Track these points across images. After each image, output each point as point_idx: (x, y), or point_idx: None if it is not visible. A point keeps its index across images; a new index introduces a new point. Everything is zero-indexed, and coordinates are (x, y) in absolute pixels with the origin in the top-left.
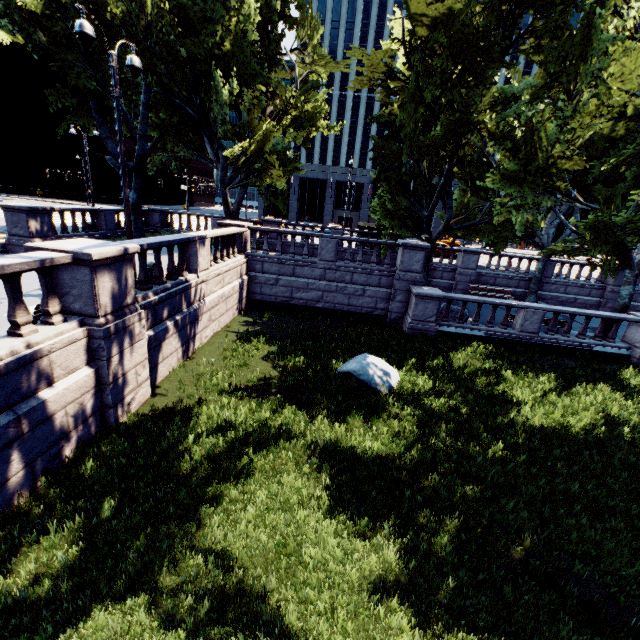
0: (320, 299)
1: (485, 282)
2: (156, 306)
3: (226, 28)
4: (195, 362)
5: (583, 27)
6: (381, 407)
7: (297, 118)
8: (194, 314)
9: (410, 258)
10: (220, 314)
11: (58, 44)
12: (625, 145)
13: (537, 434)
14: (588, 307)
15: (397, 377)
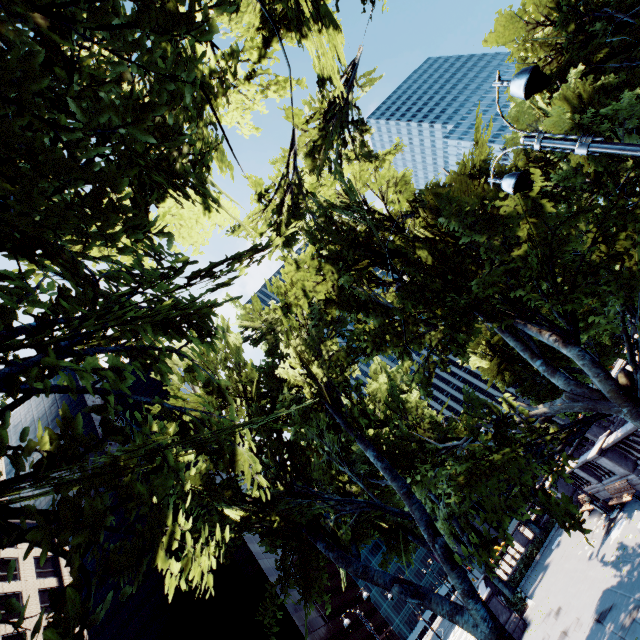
0: None
1: None
2: None
3: None
4: None
5: None
6: None
7: None
8: None
9: None
10: None
11: (383, 518)
12: None
13: None
14: None
15: None
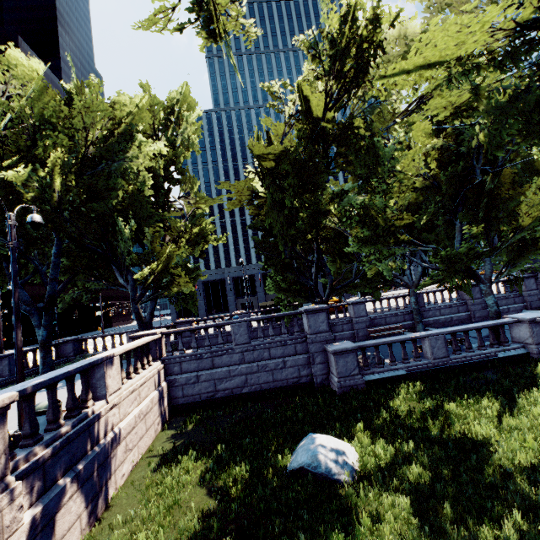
0: (245, 383)
1: (378, 324)
2: (46, 463)
3: (126, 192)
4: (107, 524)
5: (371, 147)
6: (356, 507)
7: (191, 239)
8: (104, 452)
9: (315, 321)
10: (139, 437)
11: None
12: (427, 206)
13: (539, 479)
14: (463, 321)
15: (354, 453)
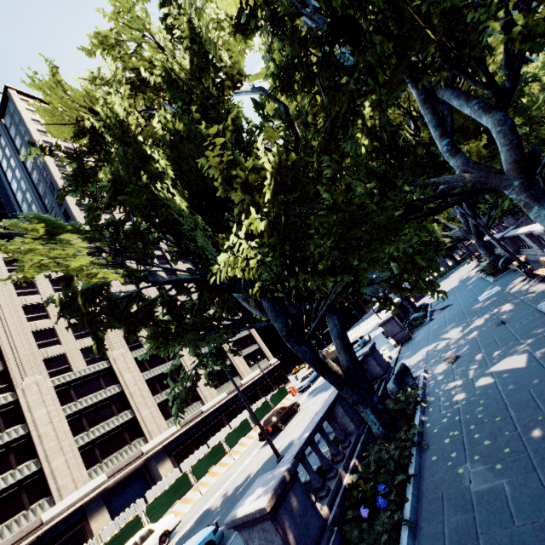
0: None
1: None
2: None
3: None
4: None
5: None
6: None
7: None
8: None
9: None
10: None
11: None
12: None
13: None
14: None
15: None
